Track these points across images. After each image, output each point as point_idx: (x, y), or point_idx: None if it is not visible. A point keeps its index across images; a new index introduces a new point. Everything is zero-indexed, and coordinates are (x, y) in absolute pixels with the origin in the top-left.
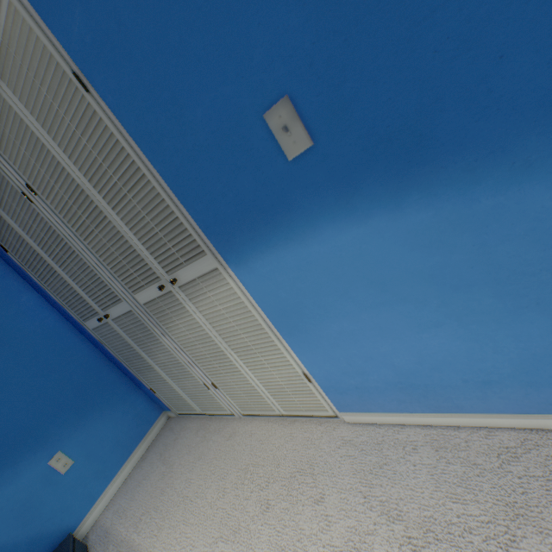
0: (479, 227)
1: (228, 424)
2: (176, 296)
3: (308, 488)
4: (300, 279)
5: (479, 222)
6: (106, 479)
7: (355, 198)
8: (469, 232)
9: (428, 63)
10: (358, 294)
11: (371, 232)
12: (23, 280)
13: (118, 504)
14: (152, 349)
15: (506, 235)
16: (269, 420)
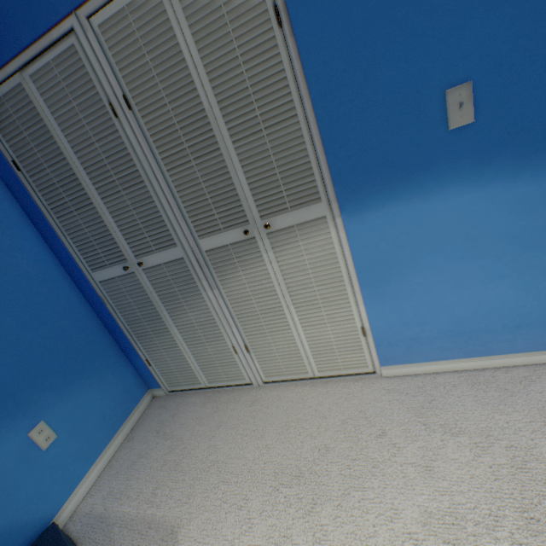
0: None
1: (246, 393)
2: (257, 243)
3: (365, 428)
4: (407, 233)
5: None
6: (88, 461)
7: (485, 169)
8: None
9: None
10: (451, 249)
11: (485, 197)
12: (22, 210)
13: (108, 487)
14: (182, 307)
15: None
16: (297, 384)
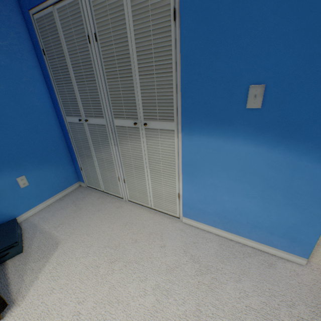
0: (295, 170)
1: (118, 201)
2: (139, 131)
3: (158, 240)
4: (211, 154)
5: (296, 168)
6: (40, 201)
7: (260, 136)
8: (291, 170)
9: (320, 107)
10: (231, 172)
11: (256, 151)
12: (42, 75)
13: (43, 215)
14: (100, 149)
15: (302, 177)
16: (142, 207)
